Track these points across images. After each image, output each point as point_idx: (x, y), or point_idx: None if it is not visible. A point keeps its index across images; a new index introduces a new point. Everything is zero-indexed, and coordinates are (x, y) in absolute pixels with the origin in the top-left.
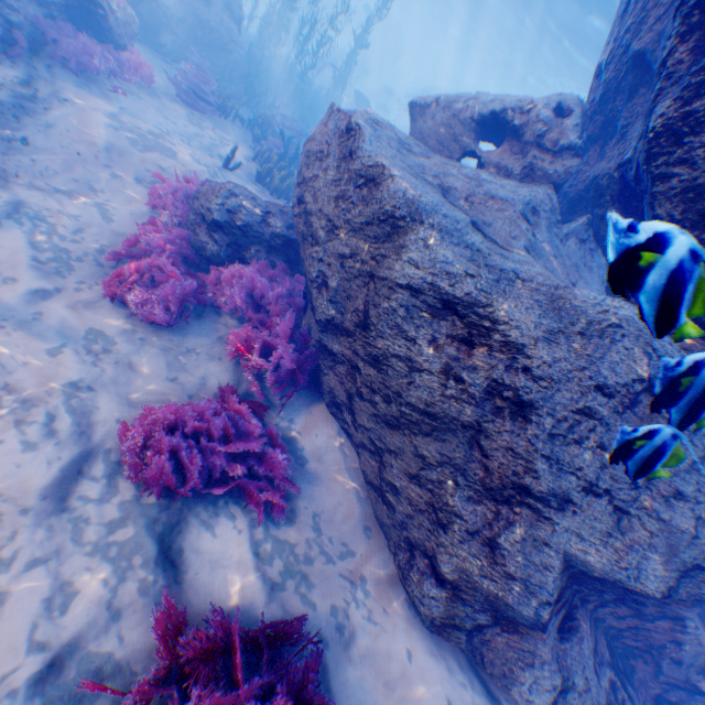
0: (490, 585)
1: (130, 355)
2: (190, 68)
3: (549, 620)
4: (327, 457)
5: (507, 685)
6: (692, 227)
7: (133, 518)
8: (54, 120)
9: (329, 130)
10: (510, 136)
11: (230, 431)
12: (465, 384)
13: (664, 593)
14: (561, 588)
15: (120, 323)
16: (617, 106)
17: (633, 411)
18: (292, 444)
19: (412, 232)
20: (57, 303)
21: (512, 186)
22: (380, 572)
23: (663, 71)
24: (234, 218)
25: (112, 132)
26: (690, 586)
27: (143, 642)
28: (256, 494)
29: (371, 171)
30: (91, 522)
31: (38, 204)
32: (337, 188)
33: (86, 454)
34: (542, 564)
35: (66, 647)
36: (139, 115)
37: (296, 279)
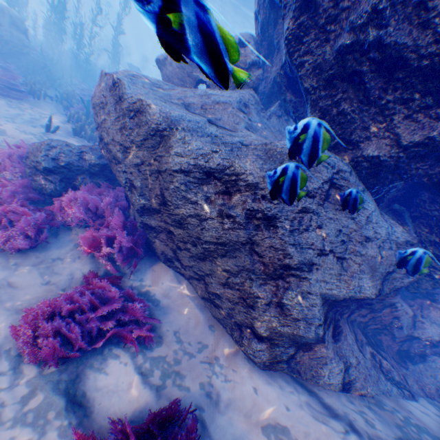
0: (288, 329)
1: (7, 278)
2: None
3: (325, 335)
4: (173, 293)
5: (316, 381)
6: (324, 89)
7: (41, 388)
8: None
9: (103, 87)
10: None
11: (96, 302)
12: (234, 218)
13: (377, 294)
14: (325, 314)
15: None
16: (271, 33)
17: (329, 201)
18: (147, 294)
19: (173, 137)
20: None
21: (229, 94)
22: (226, 349)
23: (281, 4)
24: (58, 162)
25: None
26: (389, 285)
27: None
28: (129, 335)
29: (136, 105)
30: (7, 405)
31: None
32: (119, 123)
33: None
34: (310, 305)
35: None
36: None
37: (118, 189)
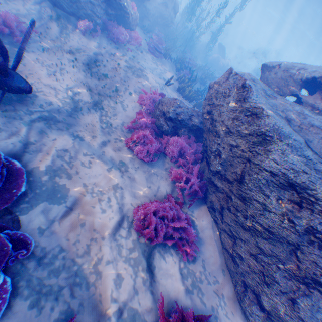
0: (289, 319)
1: (133, 173)
2: (155, 38)
3: None
4: (206, 231)
5: None
6: None
7: (138, 248)
8: (106, 64)
9: (230, 83)
10: (321, 90)
11: (176, 218)
12: (294, 224)
13: None
14: None
15: (130, 158)
16: None
17: None
18: (192, 223)
19: (274, 144)
20: (109, 148)
21: (321, 119)
22: (228, 292)
23: None
24: (177, 116)
25: (126, 69)
26: None
27: (146, 306)
28: (181, 246)
29: (254, 109)
30: (124, 247)
31: (101, 102)
32: (233, 113)
33: (120, 216)
34: (321, 320)
35: (122, 302)
36: (135, 60)
37: (197, 144)
